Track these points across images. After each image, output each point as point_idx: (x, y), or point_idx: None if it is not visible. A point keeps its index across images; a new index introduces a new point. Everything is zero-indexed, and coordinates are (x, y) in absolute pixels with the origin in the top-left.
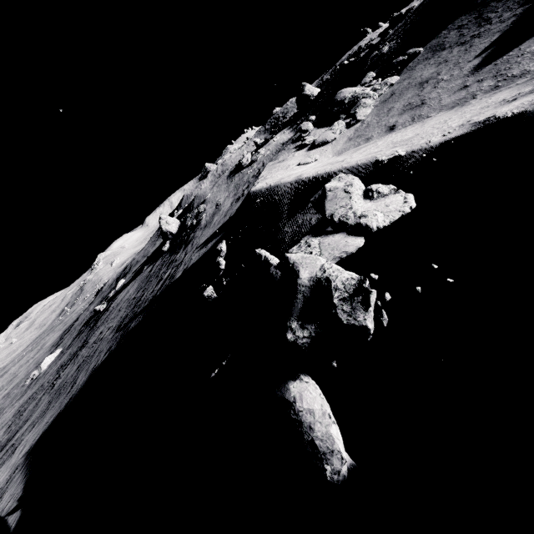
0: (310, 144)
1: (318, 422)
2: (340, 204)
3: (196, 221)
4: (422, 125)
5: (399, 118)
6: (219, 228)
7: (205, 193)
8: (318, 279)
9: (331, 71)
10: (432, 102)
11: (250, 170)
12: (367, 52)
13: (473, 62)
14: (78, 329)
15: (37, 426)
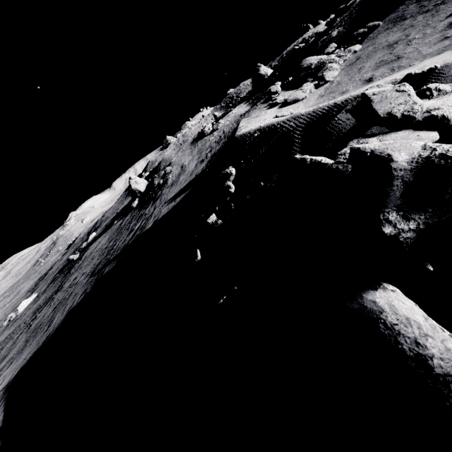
0: (281, 103)
1: (428, 337)
2: (395, 102)
3: (163, 181)
4: (415, 66)
5: (374, 72)
6: (186, 185)
7: (171, 157)
8: (424, 159)
9: (279, 59)
10: (410, 54)
11: (212, 137)
12: (315, 38)
13: (447, 20)
14: (53, 277)
15: (15, 362)
